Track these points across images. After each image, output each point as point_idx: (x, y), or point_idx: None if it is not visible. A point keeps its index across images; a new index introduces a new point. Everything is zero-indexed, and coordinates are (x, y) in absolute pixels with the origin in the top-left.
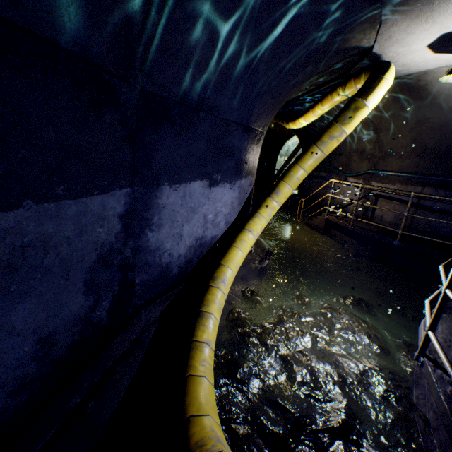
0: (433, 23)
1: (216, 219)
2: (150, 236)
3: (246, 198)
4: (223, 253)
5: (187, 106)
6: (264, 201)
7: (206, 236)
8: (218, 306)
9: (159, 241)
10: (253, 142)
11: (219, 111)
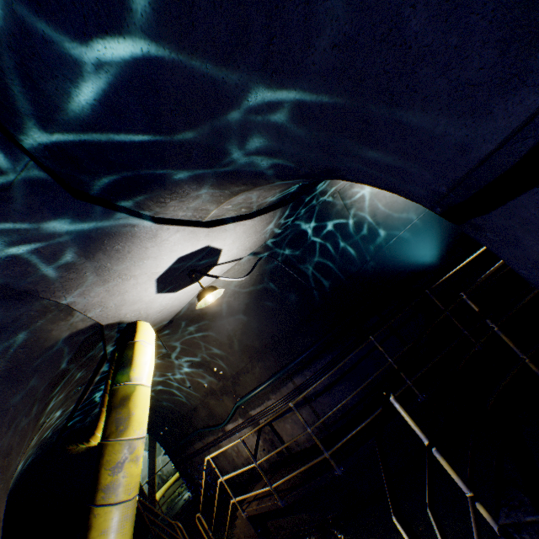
0: (135, 276)
1: None
2: None
3: None
4: None
5: None
6: None
7: None
8: None
9: None
10: None
11: None
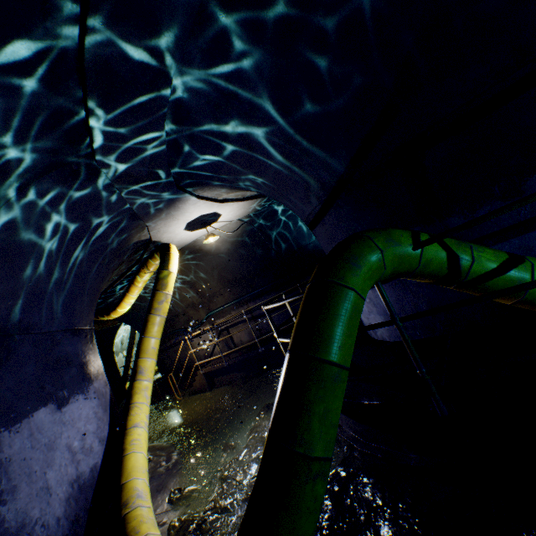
0: (178, 220)
1: (85, 443)
2: (5, 511)
3: (109, 400)
4: (119, 472)
5: None
6: (133, 388)
7: (83, 473)
8: (151, 522)
9: (21, 512)
10: (88, 341)
11: (37, 327)
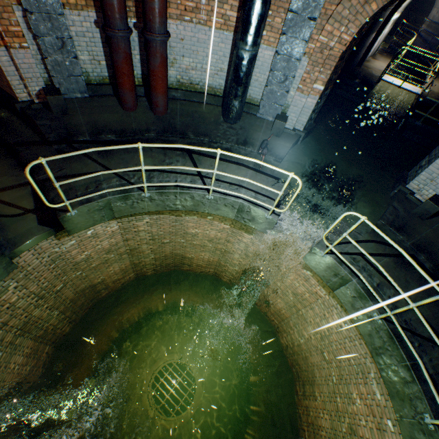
0: None
1: None
2: None
3: None
4: None
5: None
6: None
7: None
8: None
9: None
10: None
11: None
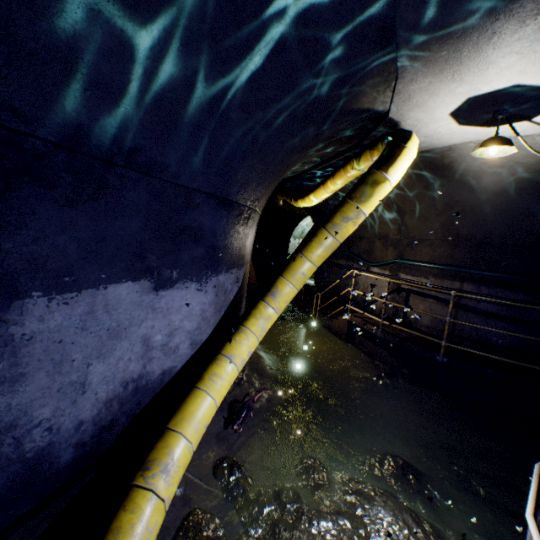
0: (460, 82)
1: (171, 340)
2: None
3: (229, 300)
4: (178, 404)
5: (89, 155)
6: (255, 307)
7: (150, 373)
8: (141, 539)
9: (16, 409)
10: (238, 221)
11: (169, 173)
